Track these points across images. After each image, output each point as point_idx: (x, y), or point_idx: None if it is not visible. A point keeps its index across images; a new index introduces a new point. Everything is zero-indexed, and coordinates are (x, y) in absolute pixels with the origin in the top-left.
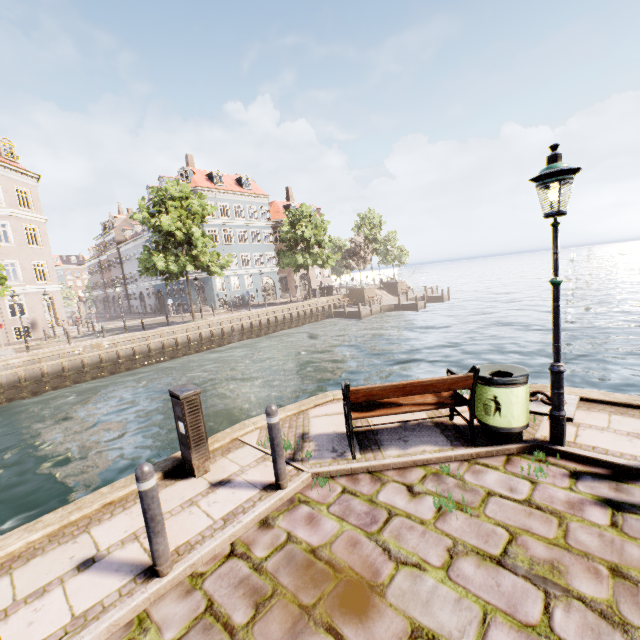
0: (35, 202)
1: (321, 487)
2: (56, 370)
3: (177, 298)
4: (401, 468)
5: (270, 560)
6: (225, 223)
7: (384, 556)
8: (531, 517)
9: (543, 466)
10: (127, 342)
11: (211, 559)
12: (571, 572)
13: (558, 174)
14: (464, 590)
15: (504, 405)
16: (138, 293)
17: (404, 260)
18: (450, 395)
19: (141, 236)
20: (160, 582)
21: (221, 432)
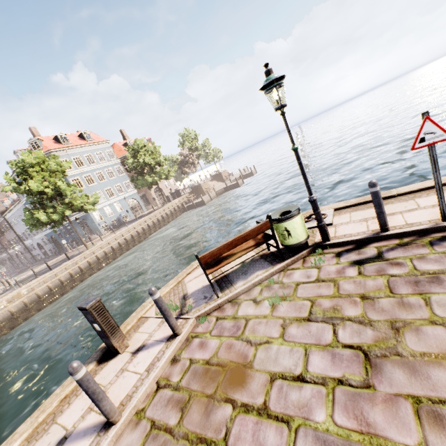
0: None
1: (203, 323)
2: None
3: (68, 237)
4: (247, 291)
5: (183, 380)
6: (83, 171)
7: (248, 345)
8: (320, 288)
9: (322, 256)
10: (41, 283)
11: (146, 398)
12: (343, 308)
13: (273, 82)
14: (293, 343)
15: (292, 231)
16: (36, 245)
17: (220, 156)
18: (262, 236)
19: (19, 201)
20: (116, 427)
21: (129, 317)
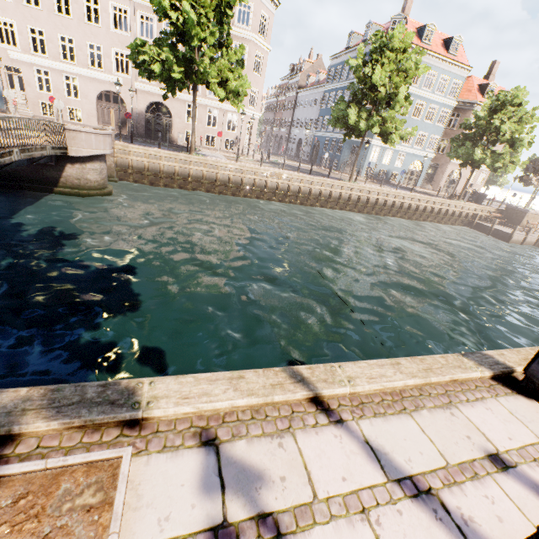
0: (268, 31)
1: None
2: (249, 183)
3: (331, 154)
4: None
5: None
6: (409, 90)
7: None
8: None
9: None
10: (298, 180)
11: None
12: None
13: None
14: None
15: None
16: (298, 138)
17: None
18: None
19: (323, 85)
20: None
21: (522, 349)
